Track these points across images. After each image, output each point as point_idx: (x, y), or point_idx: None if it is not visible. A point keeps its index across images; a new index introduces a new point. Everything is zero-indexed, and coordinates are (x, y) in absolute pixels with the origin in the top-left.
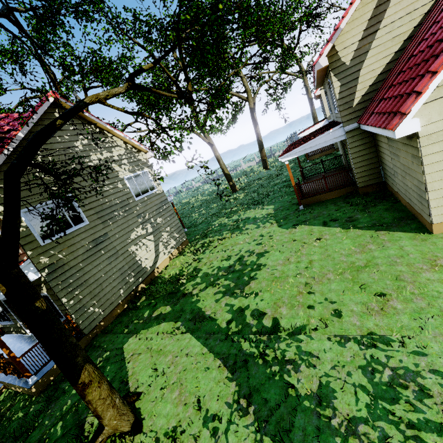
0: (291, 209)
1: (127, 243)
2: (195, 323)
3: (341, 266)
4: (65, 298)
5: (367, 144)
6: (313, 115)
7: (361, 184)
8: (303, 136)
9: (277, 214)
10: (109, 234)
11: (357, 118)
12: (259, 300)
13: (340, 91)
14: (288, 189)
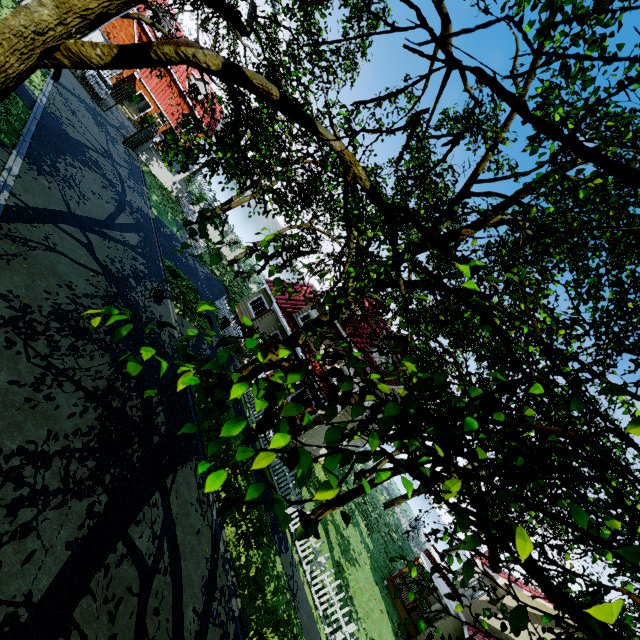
0: (380, 571)
1: (340, 437)
2: (327, 533)
3: (382, 636)
4: (318, 426)
5: (453, 636)
6: (451, 548)
7: (420, 639)
8: (433, 552)
9: (373, 558)
10: (348, 428)
11: (470, 621)
12: (350, 579)
13: (485, 600)
14: (385, 555)
